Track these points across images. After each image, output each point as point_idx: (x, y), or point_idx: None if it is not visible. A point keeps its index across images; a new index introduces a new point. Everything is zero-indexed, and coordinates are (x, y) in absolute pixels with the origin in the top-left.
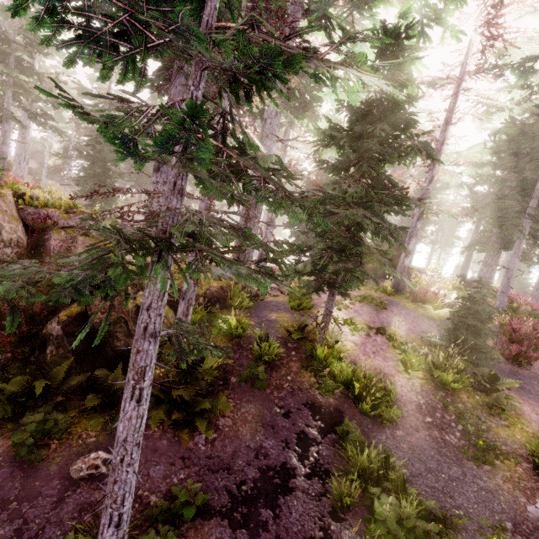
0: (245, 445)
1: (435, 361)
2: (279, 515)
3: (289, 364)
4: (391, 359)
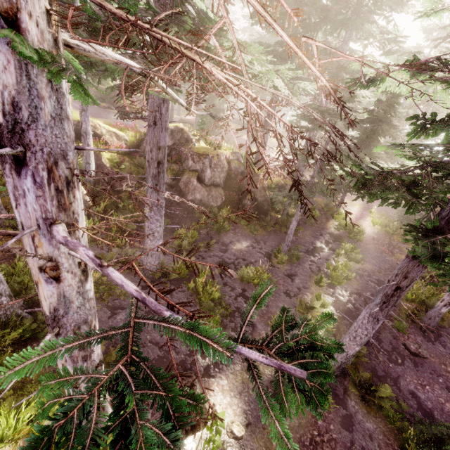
0: (307, 241)
1: (387, 223)
2: (320, 255)
3: (321, 219)
4: (367, 221)
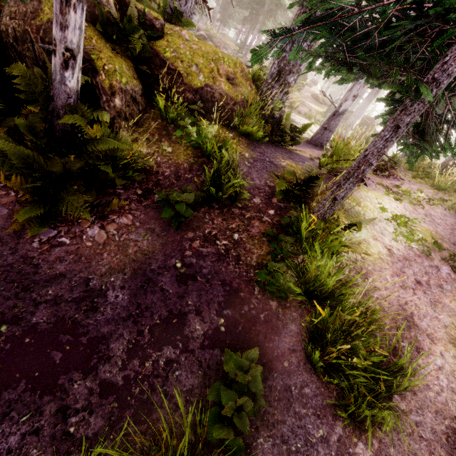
0: (86, 276)
1: None
2: None
3: (251, 221)
4: (448, 312)
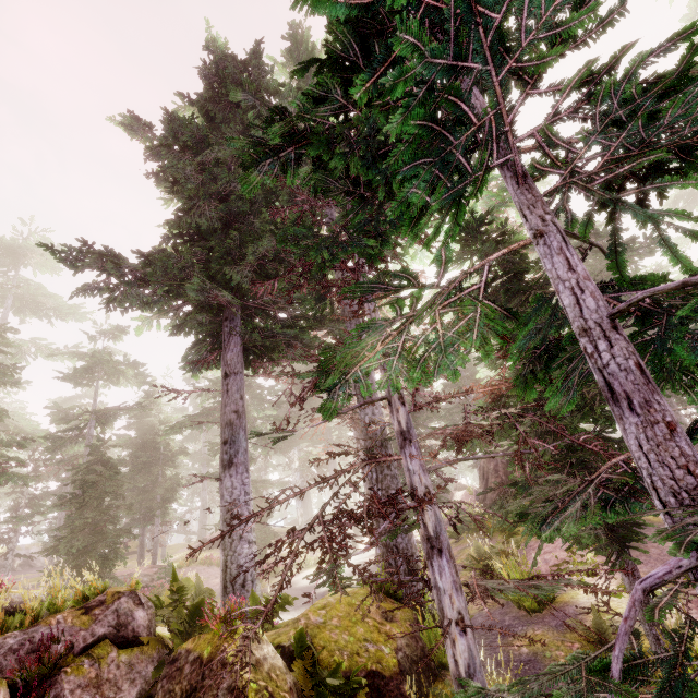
0: None
1: None
2: None
3: None
4: None
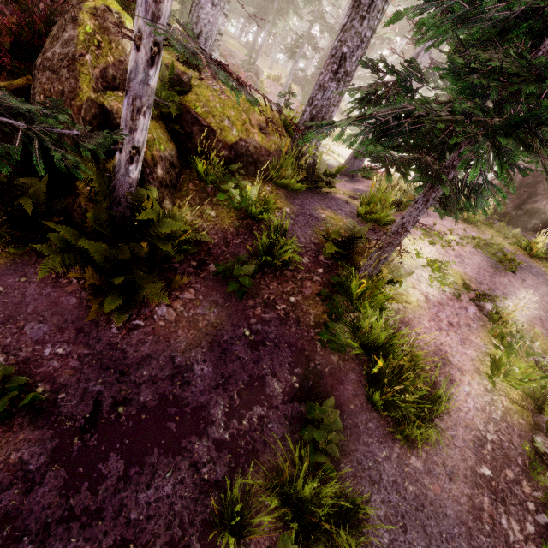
0: (170, 354)
1: None
2: (129, 479)
3: (303, 282)
4: (474, 346)
